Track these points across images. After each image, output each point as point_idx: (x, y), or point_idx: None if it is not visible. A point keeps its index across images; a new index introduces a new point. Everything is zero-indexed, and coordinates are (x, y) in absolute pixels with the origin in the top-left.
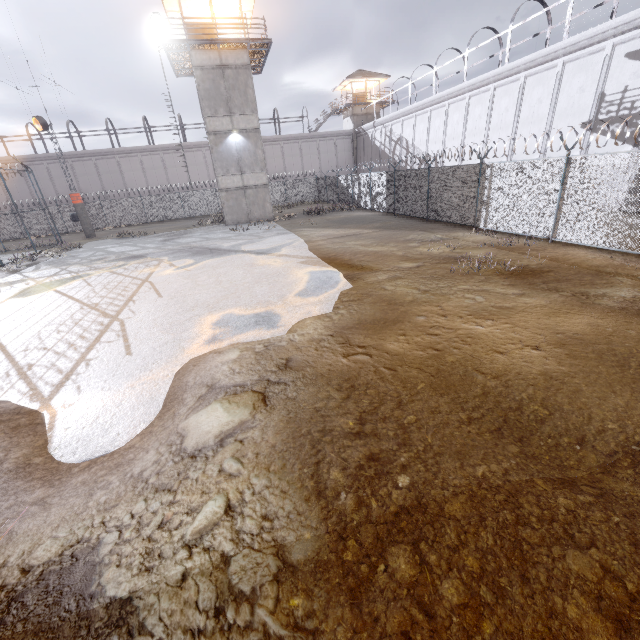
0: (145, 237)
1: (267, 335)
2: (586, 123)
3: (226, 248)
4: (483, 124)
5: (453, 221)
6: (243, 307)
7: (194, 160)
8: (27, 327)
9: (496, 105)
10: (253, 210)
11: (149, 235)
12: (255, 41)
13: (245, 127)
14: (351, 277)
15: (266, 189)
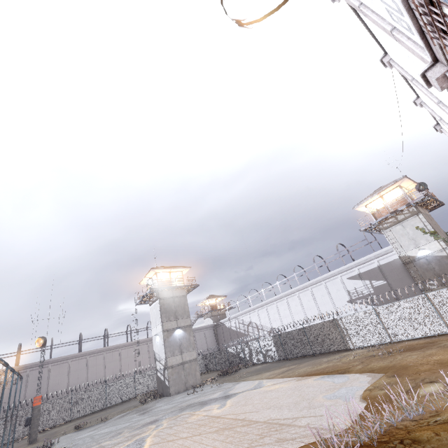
0: (110, 420)
1: (366, 389)
2: (349, 301)
3: (220, 396)
4: (300, 308)
5: (332, 350)
6: (324, 392)
7: (111, 358)
8: (208, 446)
9: (302, 300)
10: (188, 379)
11: (109, 419)
12: (192, 285)
13: (184, 325)
14: (343, 372)
15: (196, 361)
